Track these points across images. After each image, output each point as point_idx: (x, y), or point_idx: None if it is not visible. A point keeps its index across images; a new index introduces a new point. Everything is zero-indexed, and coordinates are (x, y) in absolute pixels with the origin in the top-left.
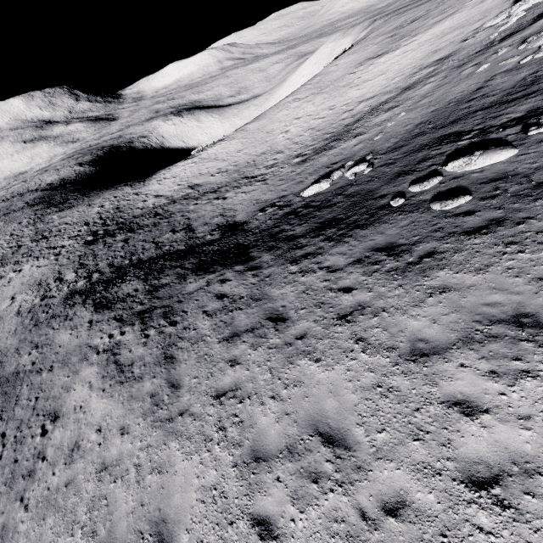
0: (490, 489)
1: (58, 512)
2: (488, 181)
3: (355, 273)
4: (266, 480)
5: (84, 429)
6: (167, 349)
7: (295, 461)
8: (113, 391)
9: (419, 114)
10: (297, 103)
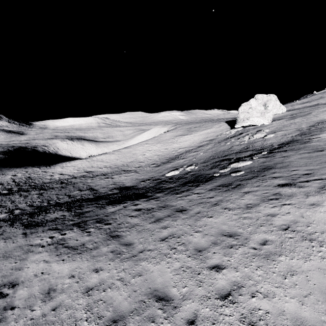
0: (288, 229)
1: (53, 324)
2: (247, 169)
3: (211, 193)
4: (209, 255)
5: (55, 281)
6: (111, 233)
7: (219, 245)
8: (73, 258)
9: (209, 153)
10: (148, 145)
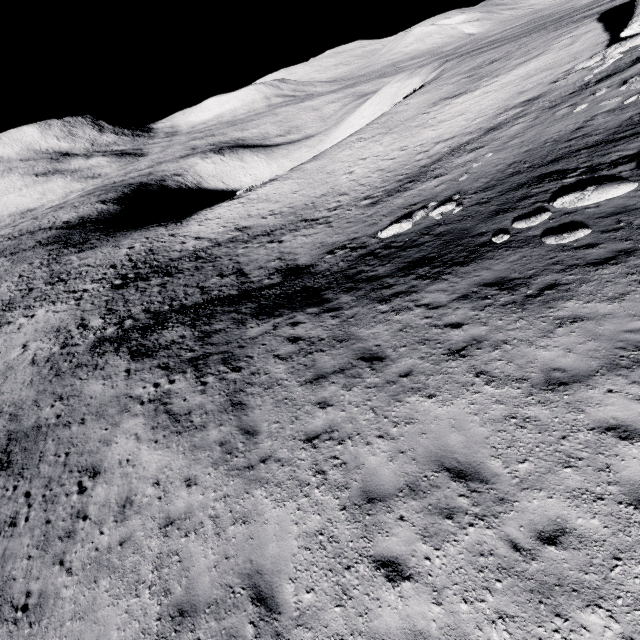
0: None
1: (113, 572)
2: (607, 216)
3: (462, 309)
4: (387, 520)
5: (136, 484)
6: (233, 395)
7: (420, 498)
8: (169, 442)
9: (510, 154)
10: (362, 143)
